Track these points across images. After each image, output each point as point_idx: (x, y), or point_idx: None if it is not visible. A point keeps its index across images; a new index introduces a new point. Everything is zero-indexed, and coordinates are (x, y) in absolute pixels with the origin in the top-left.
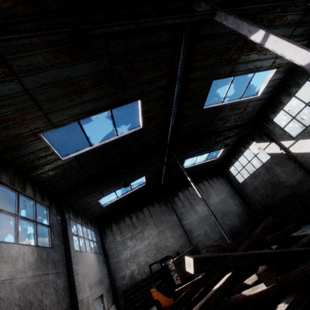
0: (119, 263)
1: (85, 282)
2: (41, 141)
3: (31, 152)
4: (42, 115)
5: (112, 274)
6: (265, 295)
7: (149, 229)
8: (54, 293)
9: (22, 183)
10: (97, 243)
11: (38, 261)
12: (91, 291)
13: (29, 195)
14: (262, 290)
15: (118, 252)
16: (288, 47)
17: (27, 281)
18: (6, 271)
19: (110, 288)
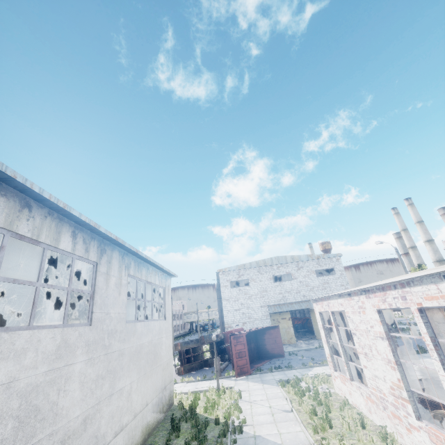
0: None
1: None
2: None
3: None
4: None
5: None
6: None
7: None
8: None
9: None
10: None
11: None
12: None
13: None
14: None
15: None
16: None
17: None
18: None
19: None
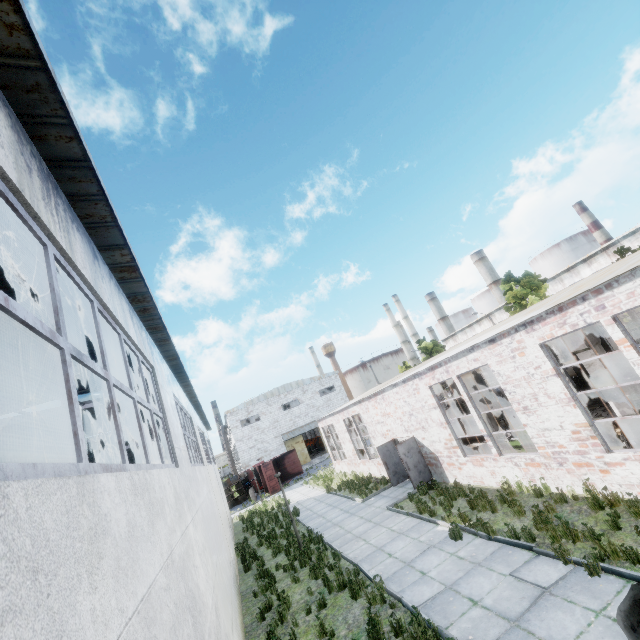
0: None
1: None
2: None
3: None
4: None
5: None
6: None
7: None
8: None
9: None
10: None
11: None
12: None
13: None
14: None
15: None
16: None
17: None
18: None
19: None
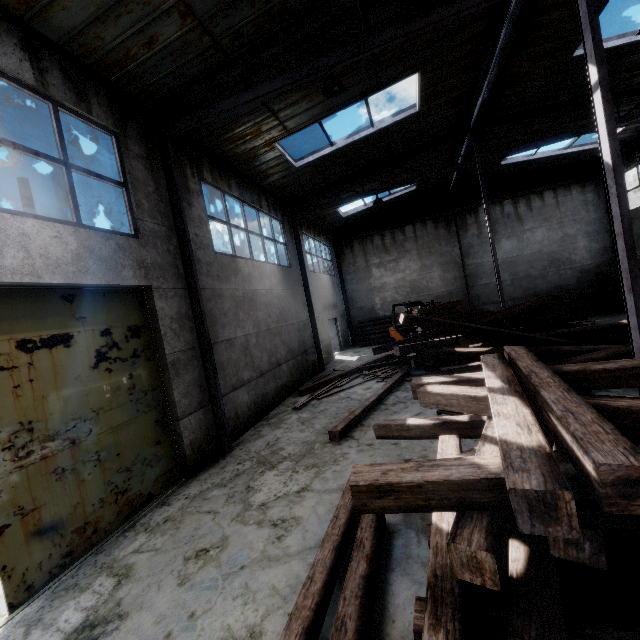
0: (358, 292)
1: (320, 303)
2: (275, 150)
3: (264, 162)
4: (278, 124)
5: (348, 302)
6: (472, 355)
7: (408, 259)
8: (297, 306)
9: (258, 198)
10: (332, 263)
11: (283, 279)
12: (325, 312)
13: (265, 211)
14: (471, 352)
15: (359, 280)
16: (604, 125)
17: (279, 293)
18: (267, 284)
19: (345, 315)
